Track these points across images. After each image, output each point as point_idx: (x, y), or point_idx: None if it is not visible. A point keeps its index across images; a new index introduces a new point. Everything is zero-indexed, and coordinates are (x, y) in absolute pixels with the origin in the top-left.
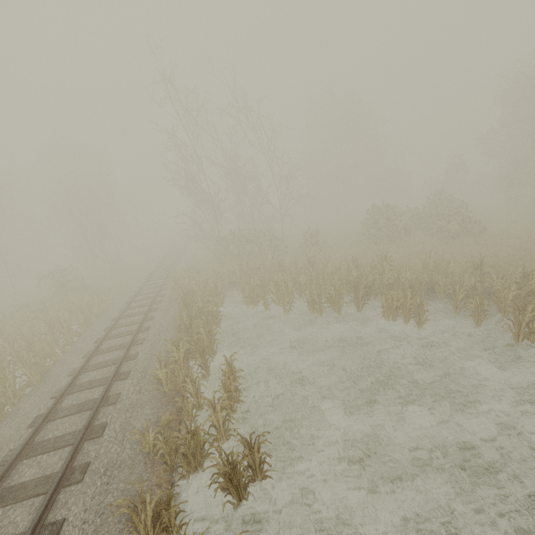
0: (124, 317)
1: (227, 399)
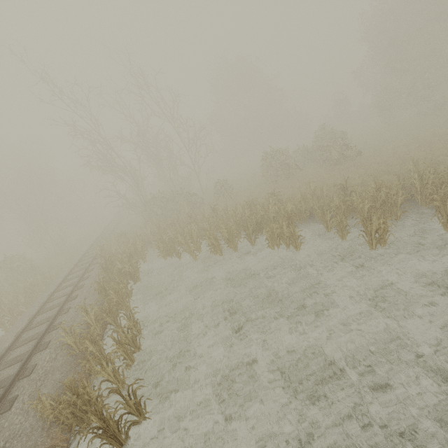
0: (59, 290)
1: (124, 351)
